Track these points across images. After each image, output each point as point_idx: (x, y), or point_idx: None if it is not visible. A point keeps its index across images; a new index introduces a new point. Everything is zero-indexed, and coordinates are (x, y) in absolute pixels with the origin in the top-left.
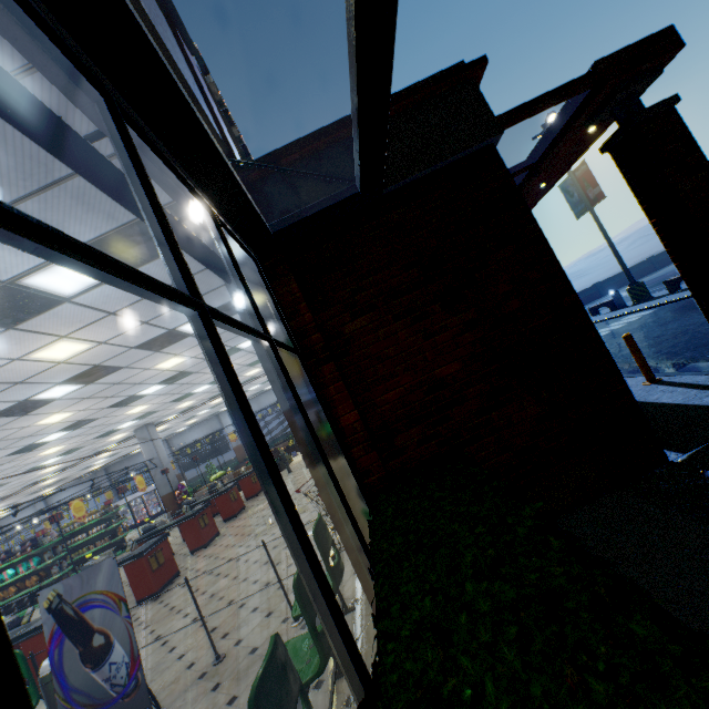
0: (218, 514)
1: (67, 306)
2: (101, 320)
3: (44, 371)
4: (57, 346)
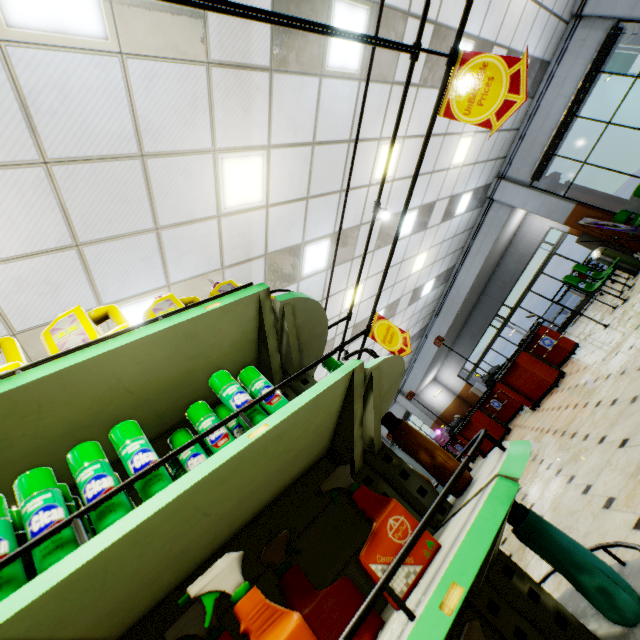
0: None
1: (449, 222)
2: (438, 245)
3: (401, 281)
4: (423, 255)
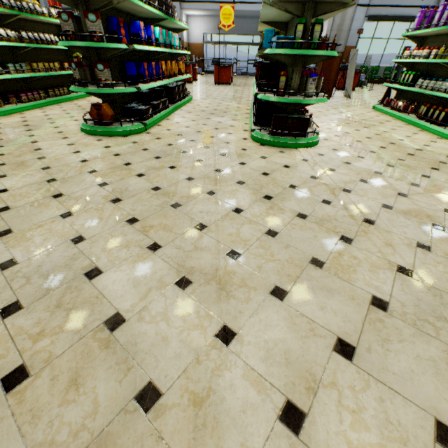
0: (189, 83)
1: None
2: None
3: None
4: None
